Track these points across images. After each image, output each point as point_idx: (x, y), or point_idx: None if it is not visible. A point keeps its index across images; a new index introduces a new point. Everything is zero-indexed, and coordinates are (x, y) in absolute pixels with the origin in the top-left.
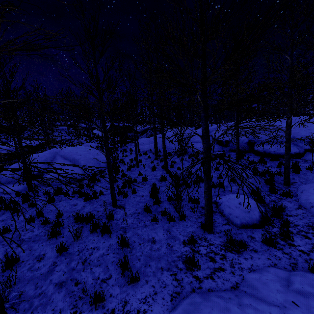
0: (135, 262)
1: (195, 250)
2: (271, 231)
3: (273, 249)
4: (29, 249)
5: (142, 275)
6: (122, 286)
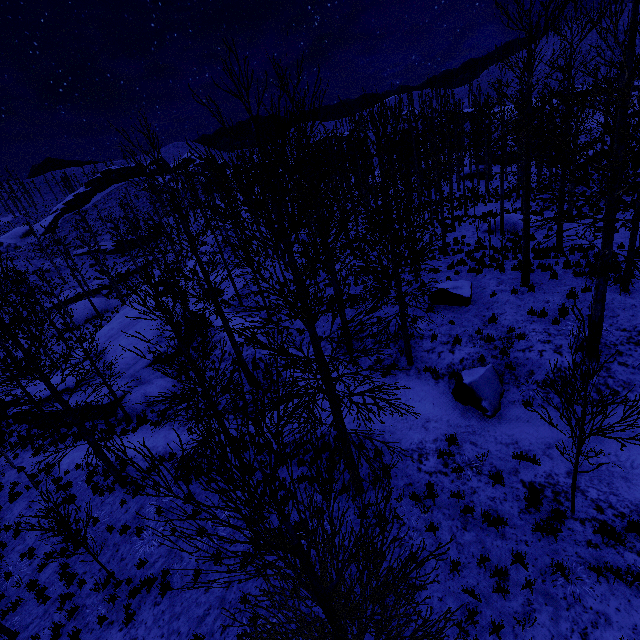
0: None
1: None
2: None
3: None
4: None
5: None
6: None
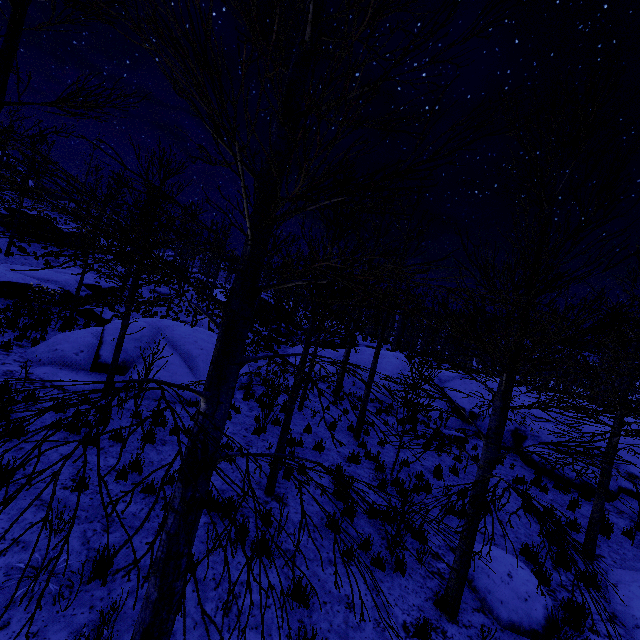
0: None
1: None
2: None
3: None
4: (126, 546)
5: None
6: None
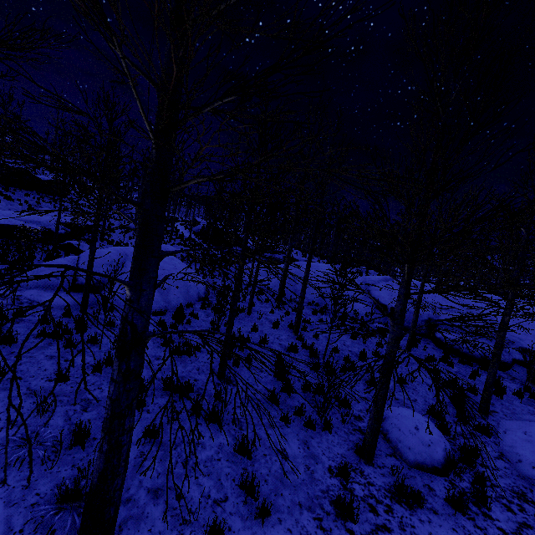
0: (261, 484)
1: (347, 488)
2: (458, 485)
3: (460, 516)
4: (101, 420)
5: (272, 508)
6: (245, 519)
